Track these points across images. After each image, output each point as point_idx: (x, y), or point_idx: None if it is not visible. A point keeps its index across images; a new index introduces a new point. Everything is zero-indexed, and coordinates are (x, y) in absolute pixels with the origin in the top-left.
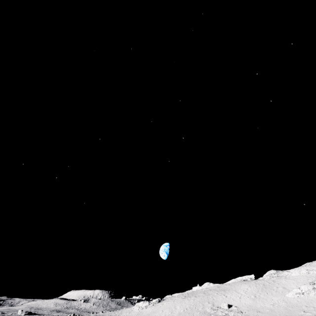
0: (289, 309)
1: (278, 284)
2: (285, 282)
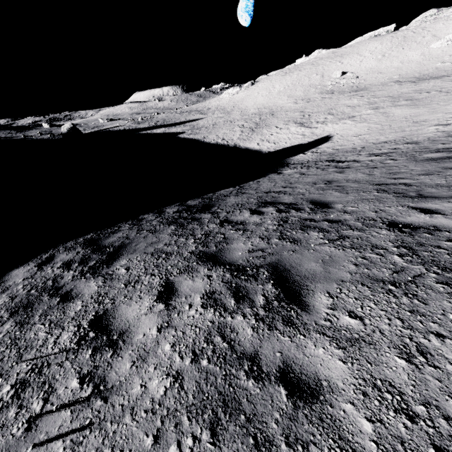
0: (423, 63)
1: (428, 32)
2: (441, 26)
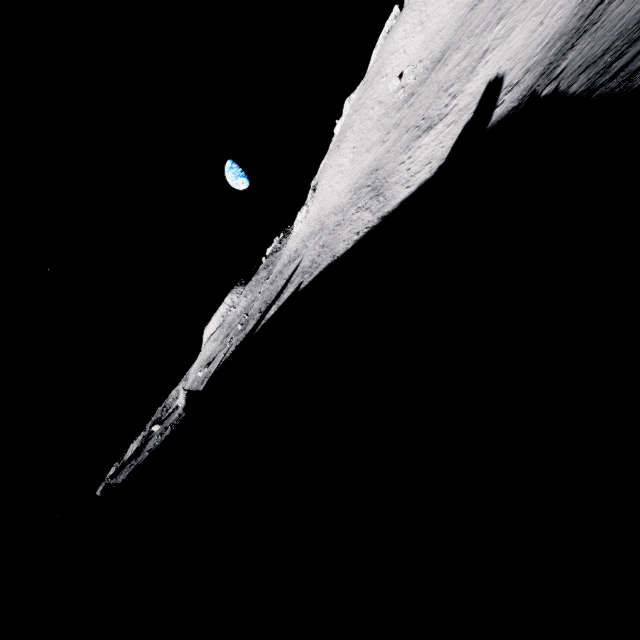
0: None
1: None
2: None
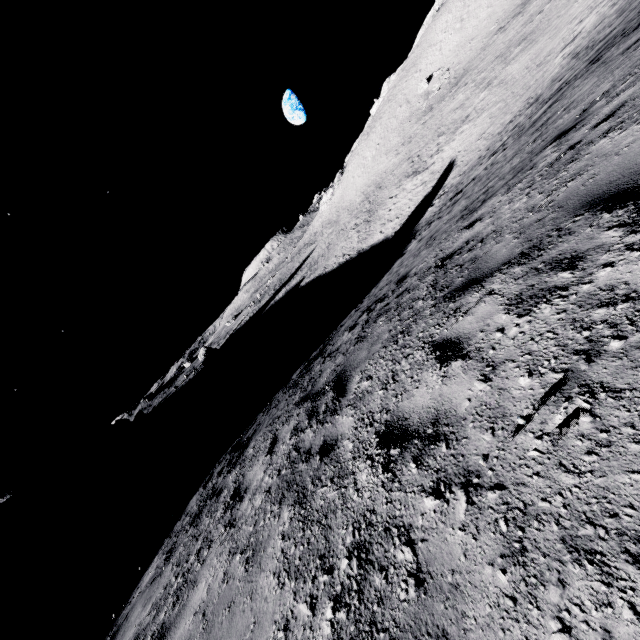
0: None
1: None
2: None
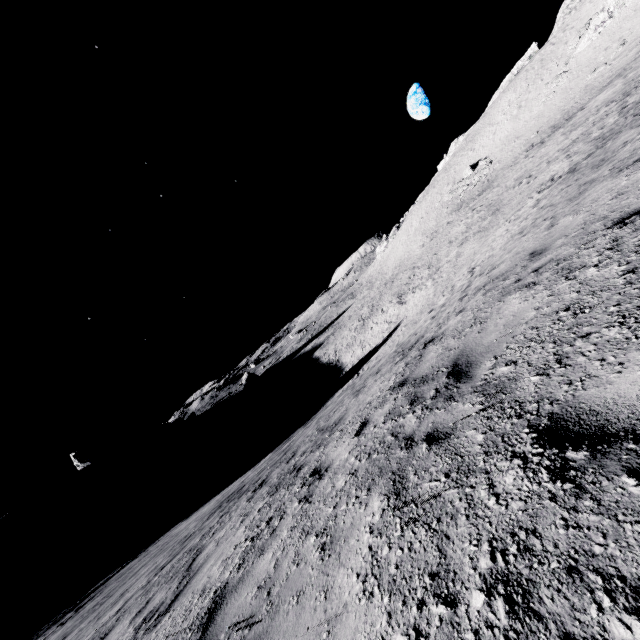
0: (569, 88)
1: (571, 31)
2: (588, 8)
